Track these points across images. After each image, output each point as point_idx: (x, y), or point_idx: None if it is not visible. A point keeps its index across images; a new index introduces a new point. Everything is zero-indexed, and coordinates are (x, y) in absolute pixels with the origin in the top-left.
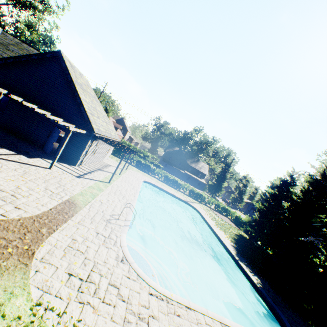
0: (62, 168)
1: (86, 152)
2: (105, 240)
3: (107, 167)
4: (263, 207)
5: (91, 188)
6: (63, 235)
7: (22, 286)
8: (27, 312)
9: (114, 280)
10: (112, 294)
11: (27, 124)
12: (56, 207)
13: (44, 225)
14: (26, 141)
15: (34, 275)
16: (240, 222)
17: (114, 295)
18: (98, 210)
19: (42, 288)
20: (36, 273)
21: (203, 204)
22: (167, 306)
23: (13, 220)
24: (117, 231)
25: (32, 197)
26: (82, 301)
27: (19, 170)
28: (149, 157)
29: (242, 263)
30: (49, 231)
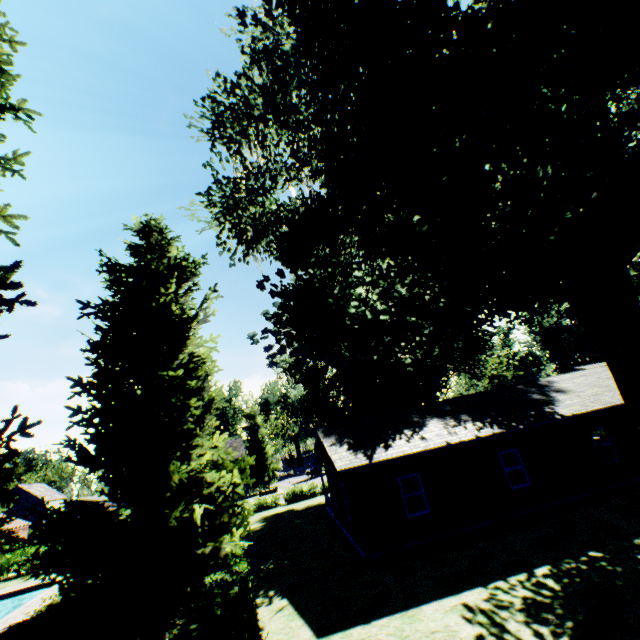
0: None
1: None
2: None
3: None
4: None
5: None
6: None
7: None
8: None
9: None
10: None
11: None
12: None
13: None
14: None
15: None
16: None
17: None
18: None
19: None
20: None
21: None
22: None
23: None
24: None
25: None
26: None
27: None
28: None
29: None
30: None
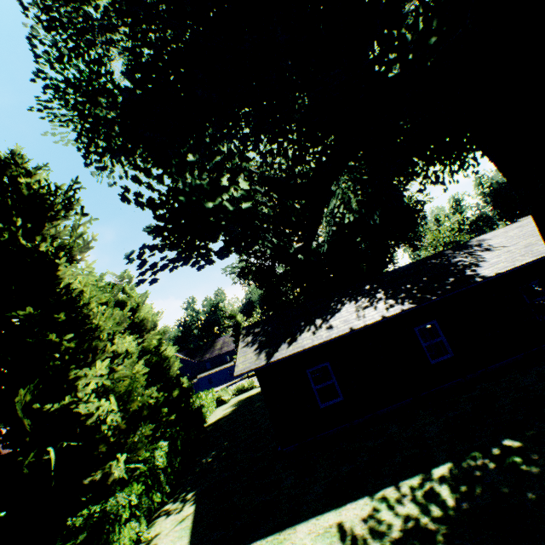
0: None
1: None
2: None
3: None
4: None
5: None
6: None
7: None
8: None
9: None
10: None
11: None
12: None
13: None
14: None
15: None
16: None
17: None
18: None
19: None
20: None
21: None
22: None
23: None
24: None
25: None
26: None
27: None
28: None
29: None
30: None
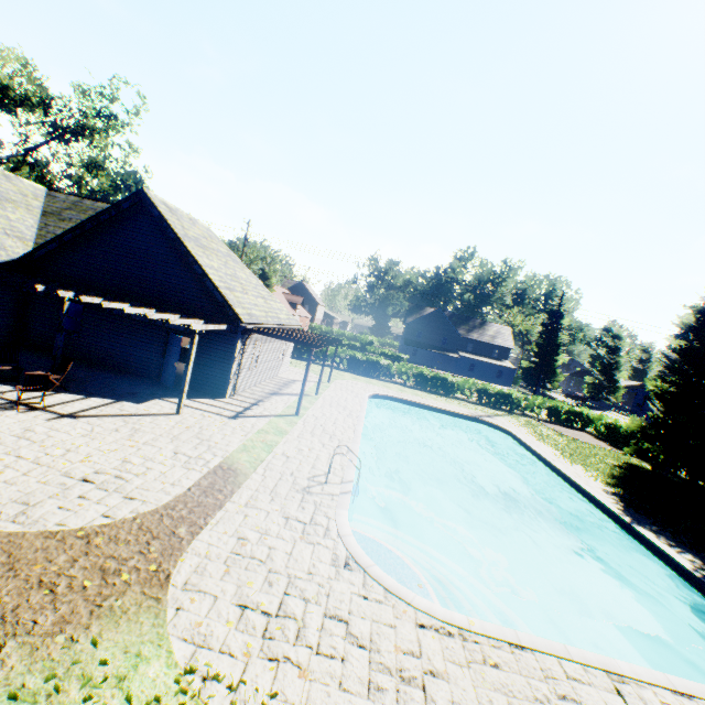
0: (201, 409)
1: (239, 366)
2: (305, 530)
3: (288, 386)
4: (667, 387)
5: (261, 433)
6: (218, 533)
7: (156, 640)
8: (170, 689)
9: (335, 607)
10: (335, 635)
11: (124, 342)
12: (199, 483)
13: (181, 521)
14: (130, 375)
15: (174, 616)
16: (621, 436)
17: (340, 636)
18: (283, 472)
19: (193, 640)
20: (177, 613)
21: (517, 414)
22: (464, 647)
23: (123, 522)
24: (327, 508)
25: (152, 473)
26: (273, 657)
27: (123, 430)
28: (373, 345)
29: (643, 528)
30: (192, 530)
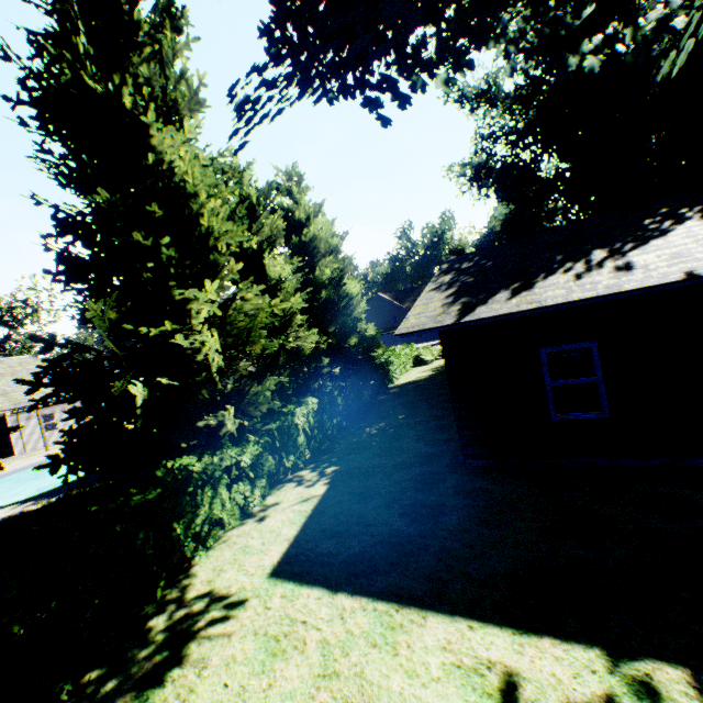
0: None
1: (22, 434)
2: None
3: None
4: None
5: None
6: None
7: None
8: None
9: None
10: None
11: None
12: None
13: None
14: None
15: None
16: None
17: None
18: None
19: None
20: None
21: None
22: None
23: None
24: None
25: None
26: None
27: None
28: None
29: None
30: None
